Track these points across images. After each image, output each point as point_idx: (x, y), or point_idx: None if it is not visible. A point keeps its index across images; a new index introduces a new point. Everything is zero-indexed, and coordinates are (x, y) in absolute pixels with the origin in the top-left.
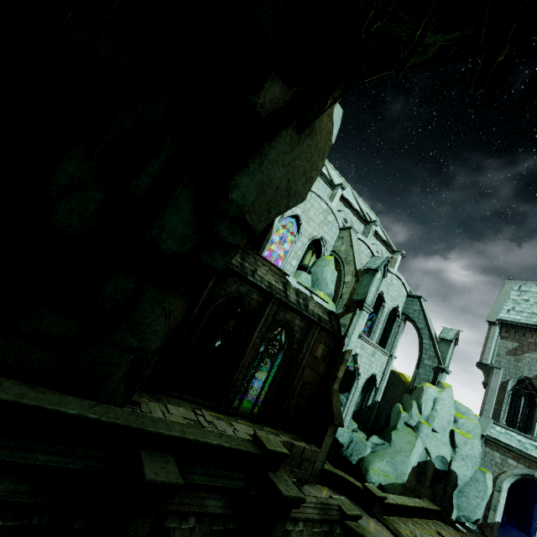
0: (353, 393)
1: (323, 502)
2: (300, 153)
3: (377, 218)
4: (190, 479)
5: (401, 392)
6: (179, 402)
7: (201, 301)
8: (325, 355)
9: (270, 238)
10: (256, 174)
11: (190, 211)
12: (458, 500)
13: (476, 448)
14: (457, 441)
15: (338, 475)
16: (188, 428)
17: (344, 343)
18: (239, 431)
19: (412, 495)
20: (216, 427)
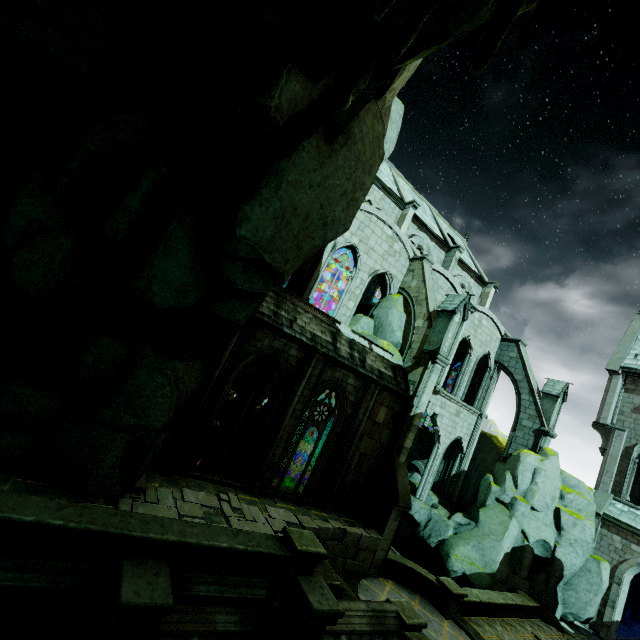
0: (432, 461)
1: (375, 608)
2: (335, 168)
3: (465, 241)
4: (194, 591)
5: (493, 459)
6: (202, 484)
7: (223, 362)
8: (388, 420)
9: (319, 276)
10: (272, 201)
11: (189, 254)
12: (564, 594)
13: (588, 531)
14: (564, 522)
15: (406, 566)
16: (192, 527)
17: (412, 405)
18: (274, 519)
19: (504, 587)
20: (243, 515)
